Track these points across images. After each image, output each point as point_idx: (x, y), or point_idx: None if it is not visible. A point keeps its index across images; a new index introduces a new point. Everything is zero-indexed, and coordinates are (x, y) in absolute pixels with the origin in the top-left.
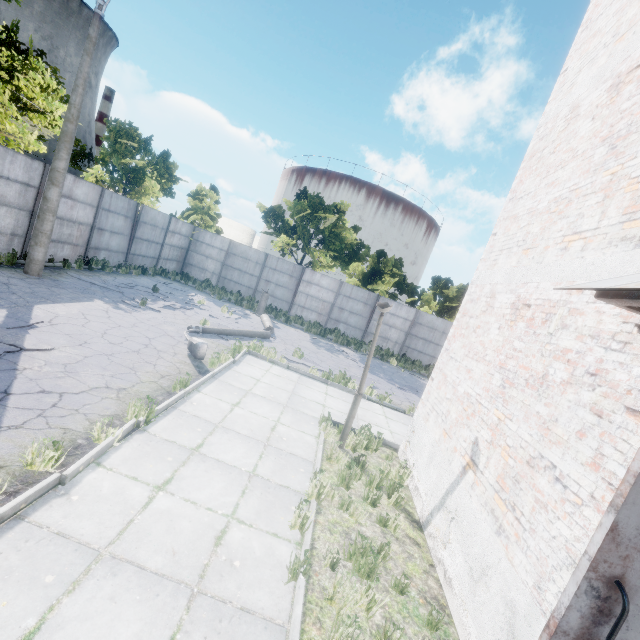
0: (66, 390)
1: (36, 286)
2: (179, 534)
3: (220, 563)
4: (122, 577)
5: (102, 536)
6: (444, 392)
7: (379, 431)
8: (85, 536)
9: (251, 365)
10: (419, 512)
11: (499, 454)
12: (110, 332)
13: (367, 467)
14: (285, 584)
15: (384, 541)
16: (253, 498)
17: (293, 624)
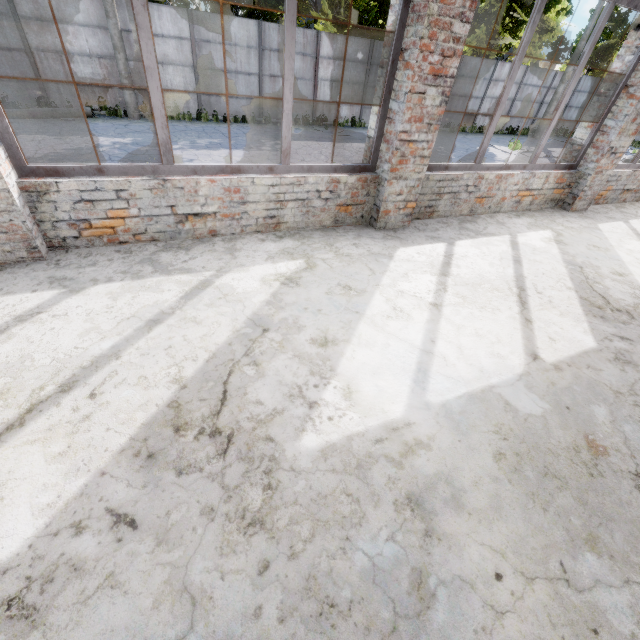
0: None
1: None
2: None
3: None
4: None
5: None
6: None
7: None
8: None
9: None
10: None
11: None
12: None
13: None
14: None
15: None
16: None
17: None
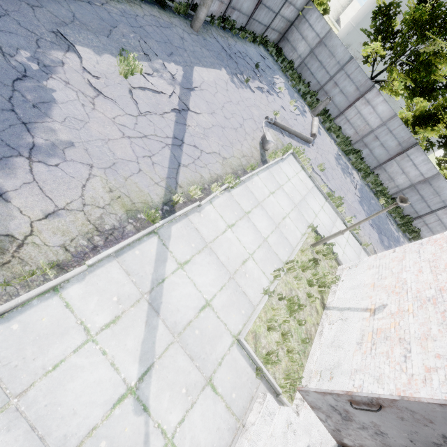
0: (203, 149)
1: (195, 44)
2: (231, 252)
3: (242, 272)
4: (212, 257)
5: (208, 238)
6: (393, 266)
7: (337, 248)
8: (203, 234)
9: (290, 165)
10: (328, 301)
11: (390, 322)
12: (226, 106)
13: (318, 266)
14: (260, 293)
15: (304, 302)
16: (261, 252)
17: (258, 309)
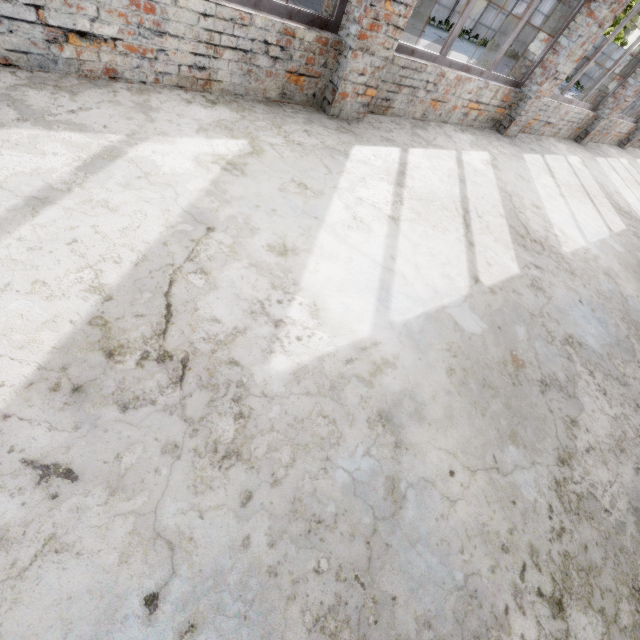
0: None
1: None
2: None
3: None
4: None
5: None
6: None
7: None
8: None
9: None
10: None
11: None
12: None
13: None
14: None
15: None
16: None
17: None
